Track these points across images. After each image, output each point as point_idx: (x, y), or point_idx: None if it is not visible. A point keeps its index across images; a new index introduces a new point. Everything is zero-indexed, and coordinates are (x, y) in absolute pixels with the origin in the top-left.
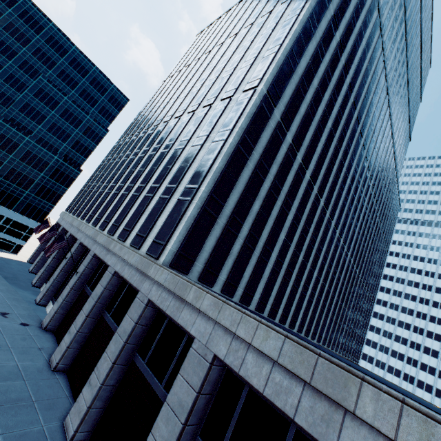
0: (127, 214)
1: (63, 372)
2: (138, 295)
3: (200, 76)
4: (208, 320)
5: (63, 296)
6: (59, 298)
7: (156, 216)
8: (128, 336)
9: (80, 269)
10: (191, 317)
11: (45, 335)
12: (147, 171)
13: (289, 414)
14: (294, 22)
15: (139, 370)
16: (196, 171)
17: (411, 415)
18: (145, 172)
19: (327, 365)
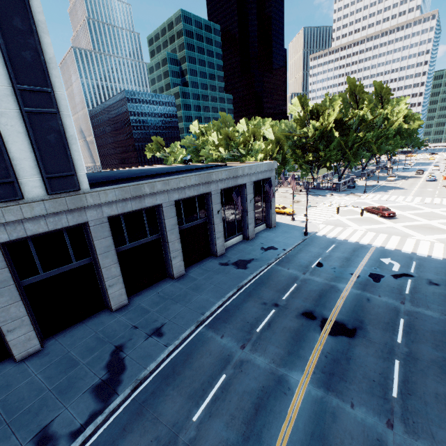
0: None
1: (42, 342)
2: (91, 225)
3: None
4: (163, 193)
5: None
6: None
7: None
8: (114, 245)
9: None
10: (153, 198)
11: None
12: None
13: (202, 193)
14: None
15: (128, 250)
16: (10, 54)
17: (220, 173)
18: None
19: (206, 175)
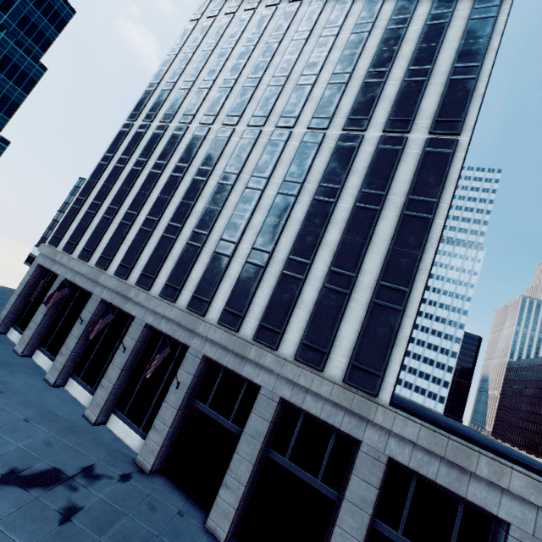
0: (253, 298)
1: (231, 538)
2: (361, 447)
3: (300, 53)
4: (524, 503)
5: (165, 422)
6: (156, 423)
7: (336, 320)
8: (373, 507)
9: (182, 379)
10: (491, 495)
11: (160, 484)
12: (262, 223)
13: None
14: (492, 30)
15: None
16: (390, 259)
17: None
18: (255, 223)
19: None
